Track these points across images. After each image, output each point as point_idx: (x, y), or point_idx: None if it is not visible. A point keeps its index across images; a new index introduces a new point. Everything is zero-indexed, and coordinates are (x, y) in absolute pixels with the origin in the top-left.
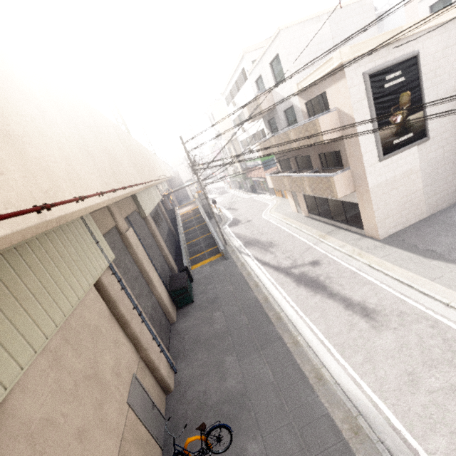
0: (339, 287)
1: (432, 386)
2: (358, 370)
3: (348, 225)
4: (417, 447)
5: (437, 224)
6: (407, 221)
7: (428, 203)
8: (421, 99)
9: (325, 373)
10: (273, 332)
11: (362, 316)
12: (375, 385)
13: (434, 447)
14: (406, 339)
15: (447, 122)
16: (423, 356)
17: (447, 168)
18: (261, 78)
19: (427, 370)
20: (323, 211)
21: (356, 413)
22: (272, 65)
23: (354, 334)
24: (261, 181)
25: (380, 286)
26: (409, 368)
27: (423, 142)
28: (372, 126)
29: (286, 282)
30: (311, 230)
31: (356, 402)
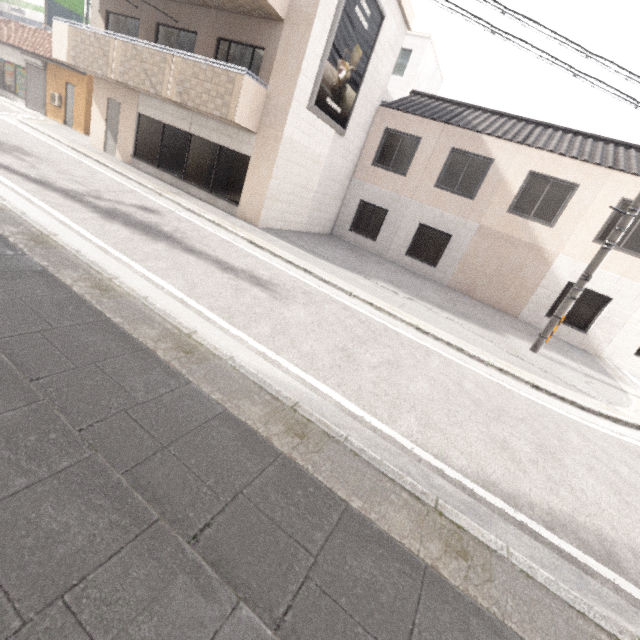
0: (205, 247)
1: (371, 362)
2: (269, 344)
3: (212, 194)
4: (392, 433)
5: (315, 240)
6: (289, 222)
7: (310, 215)
8: (362, 78)
9: (205, 342)
10: (15, 259)
11: (254, 284)
12: (302, 362)
13: (408, 428)
14: (323, 316)
15: (358, 135)
16: (348, 333)
17: (336, 187)
18: None
19: (359, 346)
20: (170, 160)
21: (292, 401)
22: None
23: (247, 300)
24: (12, 64)
25: (270, 263)
26: (339, 344)
27: (341, 133)
28: (326, 45)
29: (71, 206)
30: (137, 177)
31: (280, 387)
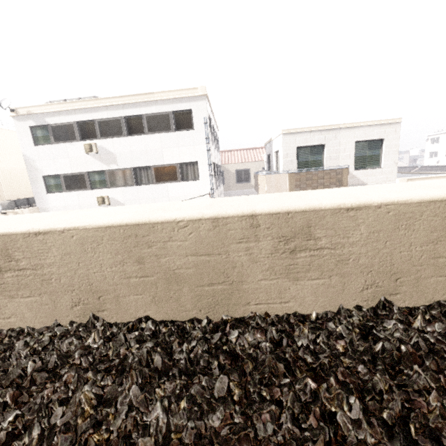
0: None
1: None
2: None
3: None
4: None
5: None
6: None
7: None
8: None
9: None
10: None
11: None
12: None
13: None
14: None
15: None
16: None
17: None
18: (313, 148)
19: None
20: None
21: None
22: (354, 145)
23: None
24: None
25: None
26: None
27: None
28: None
29: None
30: None
31: None
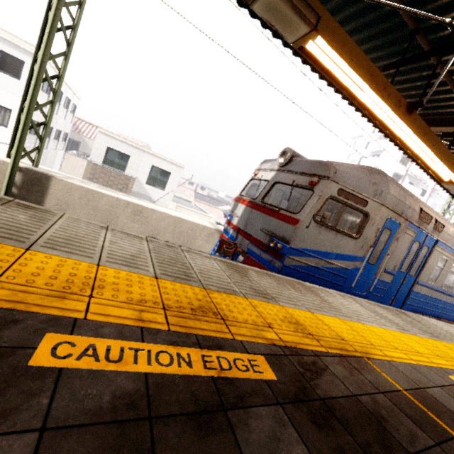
0: None
1: None
2: None
3: None
4: None
5: None
6: None
7: None
8: None
9: None
10: None
11: None
12: None
13: None
14: None
15: None
16: None
17: None
18: (121, 154)
19: None
20: None
21: None
22: (152, 167)
23: None
24: None
25: None
26: None
27: None
28: None
29: None
30: None
31: None
